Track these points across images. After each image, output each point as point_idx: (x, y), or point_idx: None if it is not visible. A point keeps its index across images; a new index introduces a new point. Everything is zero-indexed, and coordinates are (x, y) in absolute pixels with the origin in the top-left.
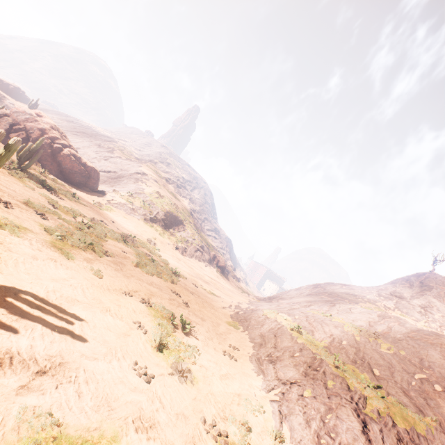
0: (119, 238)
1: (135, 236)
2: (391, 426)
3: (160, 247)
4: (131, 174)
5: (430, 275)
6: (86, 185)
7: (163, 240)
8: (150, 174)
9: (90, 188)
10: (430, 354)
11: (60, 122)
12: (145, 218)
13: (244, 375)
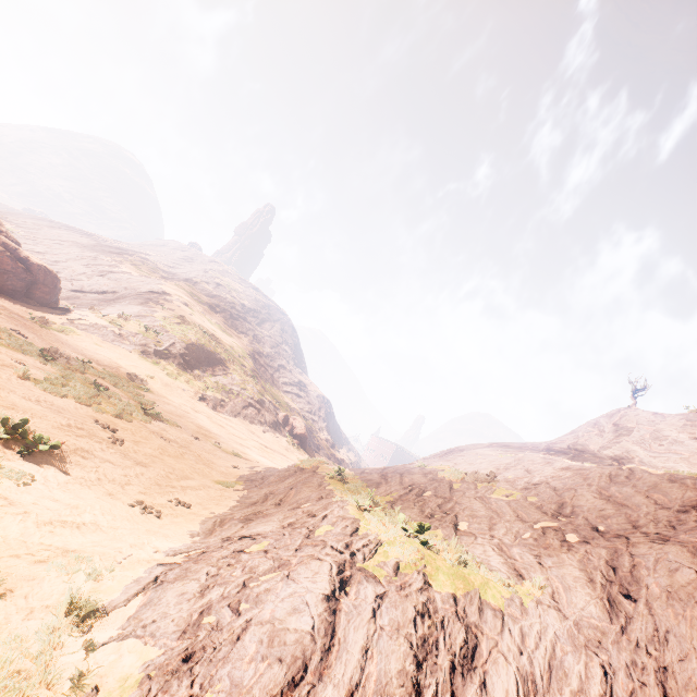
0: (36, 353)
1: (89, 360)
2: (417, 590)
3: (158, 389)
4: (140, 293)
5: (628, 412)
6: (30, 296)
7: (171, 382)
8: (177, 295)
9: (38, 301)
10: (578, 495)
11: (35, 228)
12: (145, 351)
13: (146, 534)
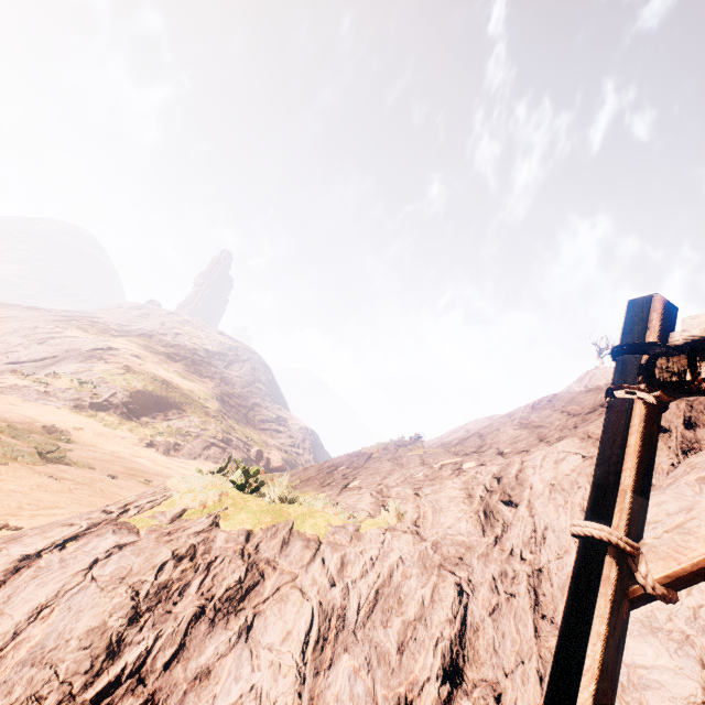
0: None
1: None
2: (193, 534)
3: (86, 440)
4: (82, 352)
5: (596, 372)
6: None
7: (107, 431)
8: (125, 348)
9: None
10: (500, 432)
11: None
12: (78, 405)
13: None
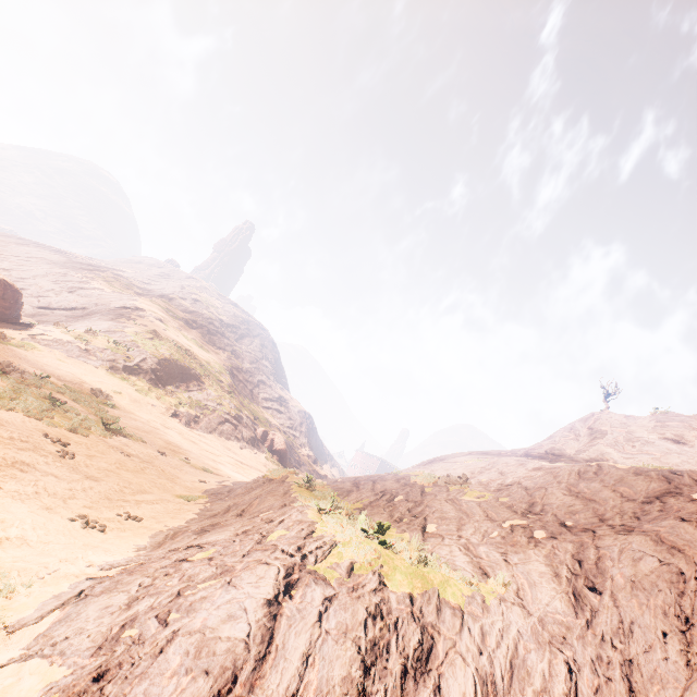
0: None
1: (48, 374)
2: (371, 592)
3: (125, 405)
4: (111, 309)
5: (601, 416)
6: None
7: (140, 398)
8: (151, 310)
9: None
10: (548, 493)
11: (1, 245)
12: (113, 366)
13: (83, 548)
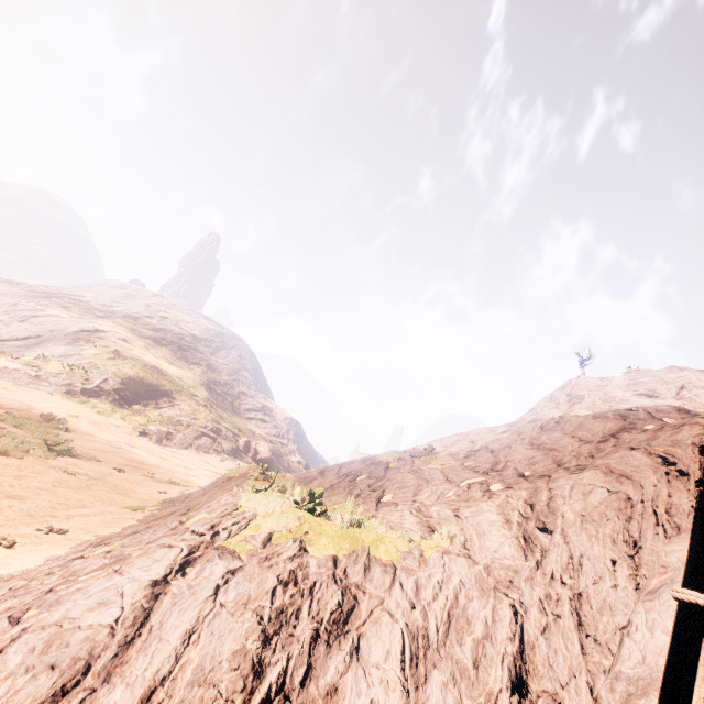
0: None
1: None
2: (287, 559)
3: (83, 428)
4: (68, 333)
5: (578, 382)
6: None
7: (101, 419)
8: (112, 331)
9: None
10: (512, 450)
11: None
12: (70, 391)
13: None
